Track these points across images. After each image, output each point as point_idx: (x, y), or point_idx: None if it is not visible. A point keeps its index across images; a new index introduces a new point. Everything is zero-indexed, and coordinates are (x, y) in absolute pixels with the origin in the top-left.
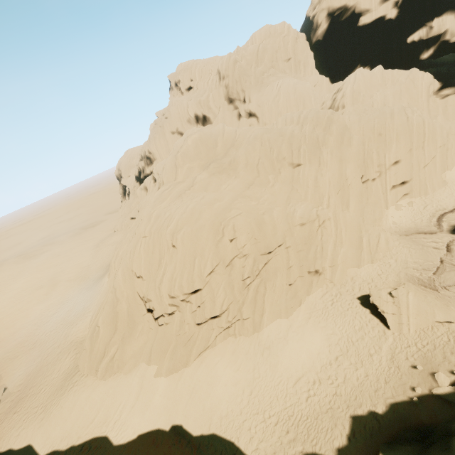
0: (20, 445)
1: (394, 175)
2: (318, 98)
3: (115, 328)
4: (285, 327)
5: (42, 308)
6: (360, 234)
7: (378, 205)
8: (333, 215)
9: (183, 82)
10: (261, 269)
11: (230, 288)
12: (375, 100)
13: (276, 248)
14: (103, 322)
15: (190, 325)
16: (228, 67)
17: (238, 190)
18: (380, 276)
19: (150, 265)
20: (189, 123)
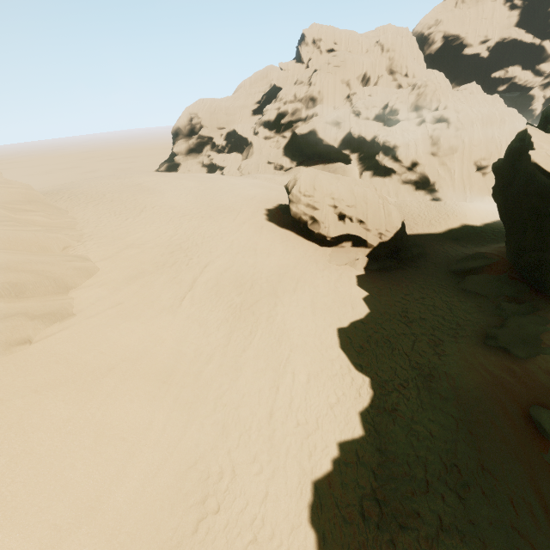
0: (455, 226)
1: None
2: None
3: (462, 177)
4: None
5: None
6: None
7: None
8: None
9: (325, 42)
10: None
11: None
12: None
13: None
14: (458, 170)
15: None
16: (396, 43)
17: None
18: None
19: (486, 137)
20: (358, 79)
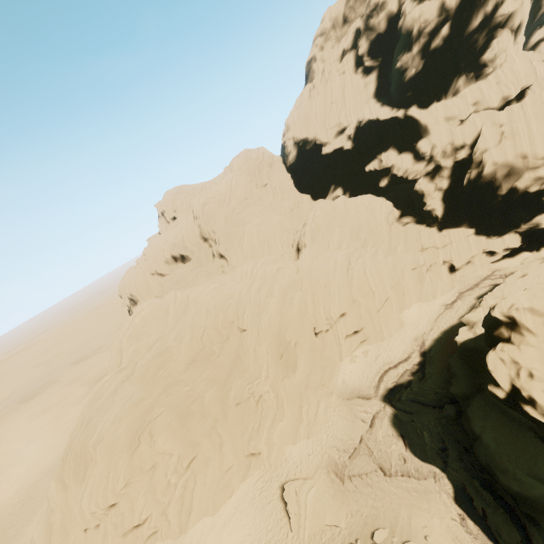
0: None
1: (345, 326)
2: (296, 223)
3: (50, 540)
4: (209, 527)
5: (10, 494)
6: (301, 404)
7: (332, 358)
8: (270, 387)
9: (167, 213)
10: (187, 464)
11: (151, 493)
12: (331, 240)
13: (205, 438)
14: (38, 535)
15: (113, 536)
16: (198, 209)
17: (175, 374)
18: (309, 458)
19: (77, 476)
20: (167, 264)
